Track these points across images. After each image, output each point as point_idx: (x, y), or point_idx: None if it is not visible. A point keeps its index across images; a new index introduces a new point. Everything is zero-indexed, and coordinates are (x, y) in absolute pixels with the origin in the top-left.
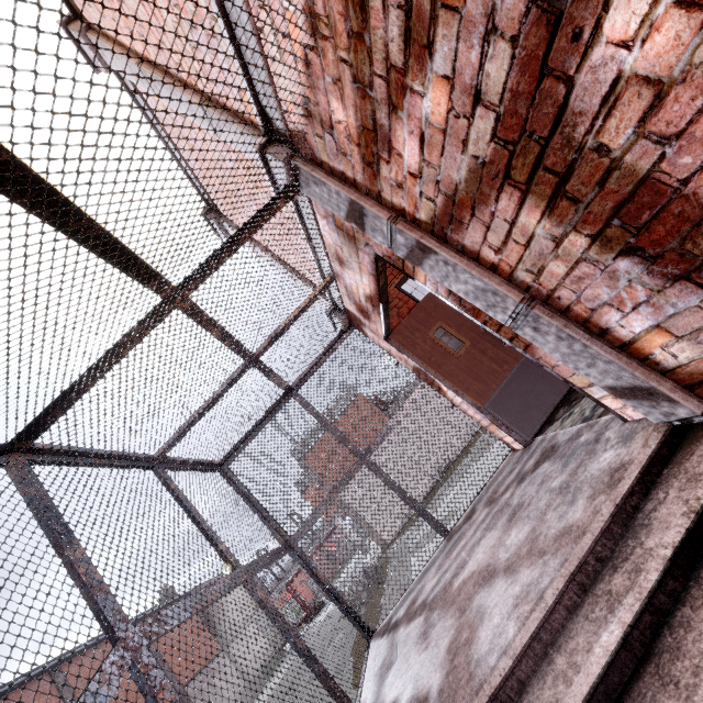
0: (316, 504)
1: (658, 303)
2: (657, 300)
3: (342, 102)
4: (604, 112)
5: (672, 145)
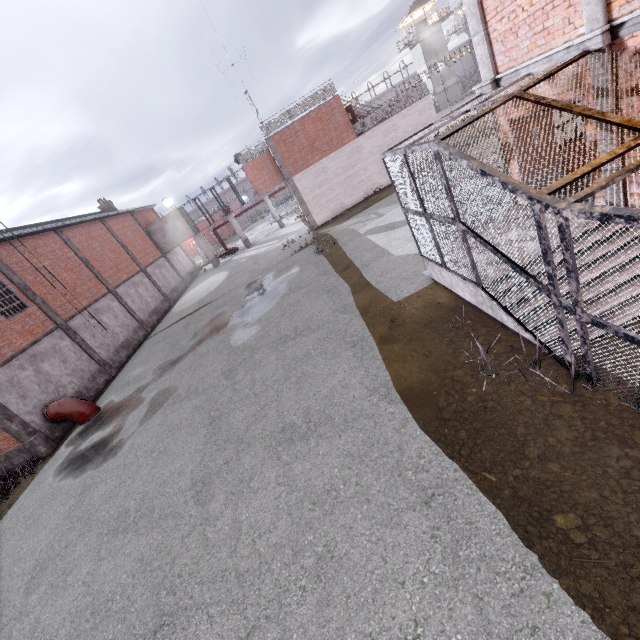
0: (253, 179)
1: None
2: None
3: None
4: None
5: None
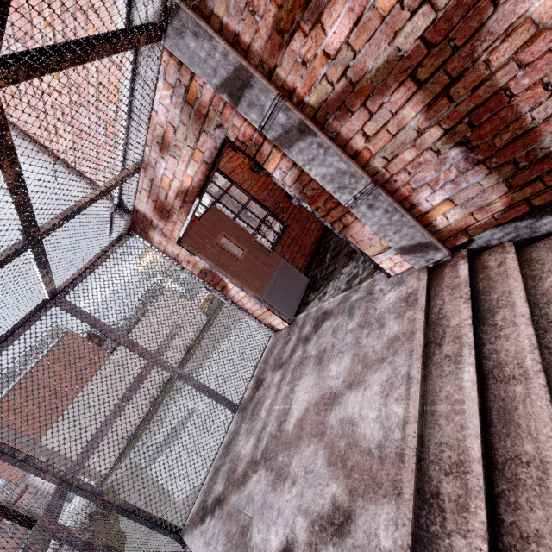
0: None
1: (458, 182)
2: (458, 179)
3: None
4: (502, 38)
5: (522, 71)
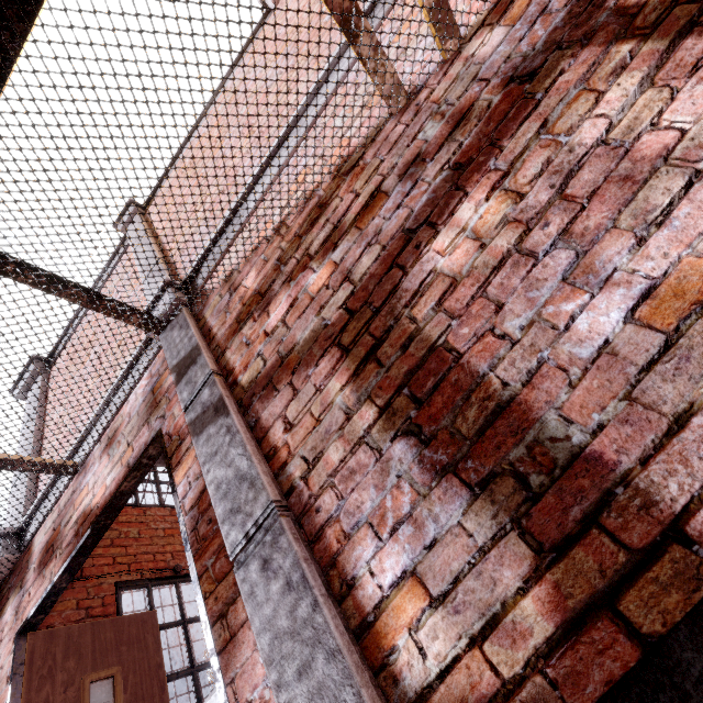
0: None
1: (421, 520)
2: (421, 513)
3: (258, 273)
4: (420, 294)
5: (457, 321)
